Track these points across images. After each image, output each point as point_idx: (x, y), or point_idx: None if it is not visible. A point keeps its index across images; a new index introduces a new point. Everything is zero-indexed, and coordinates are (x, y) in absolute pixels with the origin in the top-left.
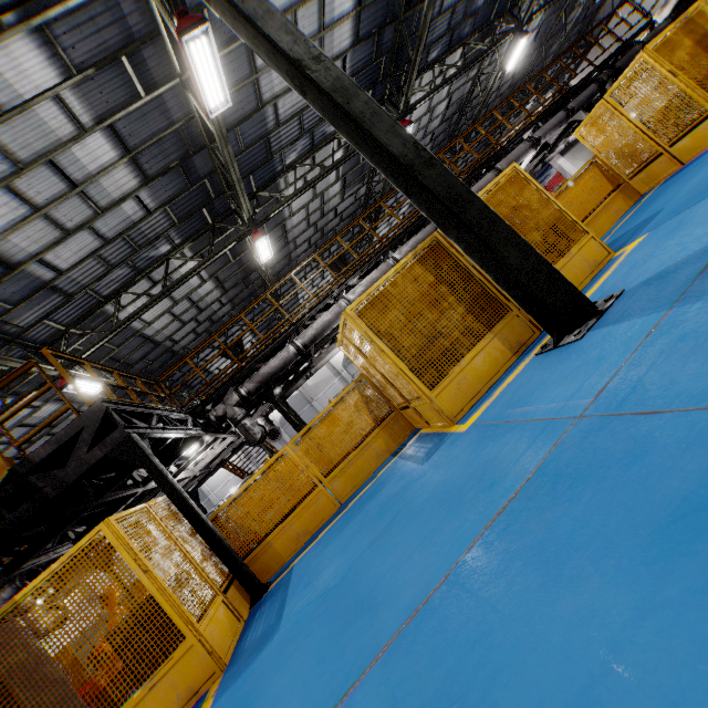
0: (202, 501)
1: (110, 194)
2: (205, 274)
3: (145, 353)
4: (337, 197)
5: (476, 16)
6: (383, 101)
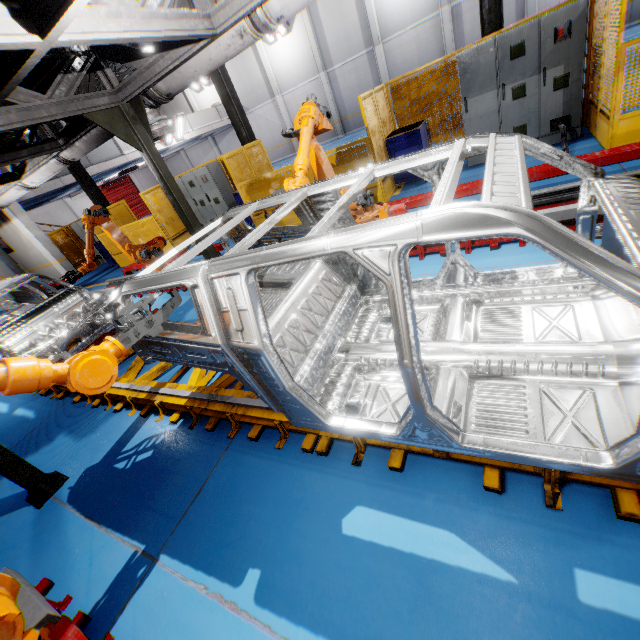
0: None
1: None
2: None
3: None
4: None
5: None
6: None
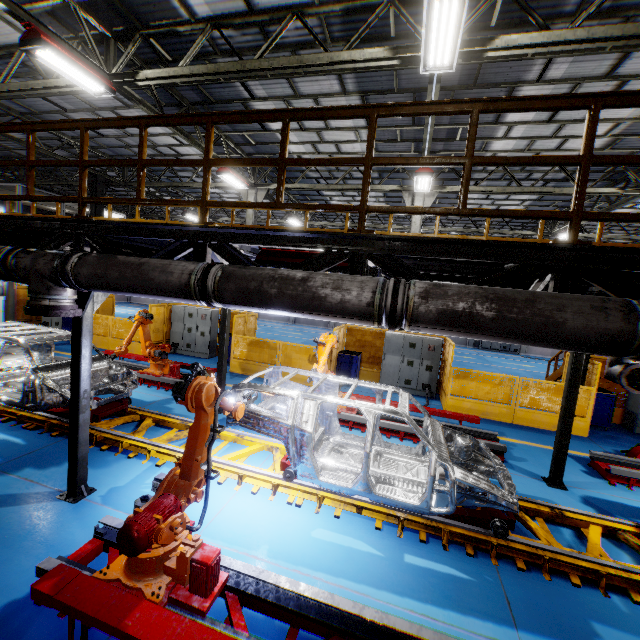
0: None
1: (553, 88)
2: None
3: None
4: None
5: (1, 73)
6: (122, 42)
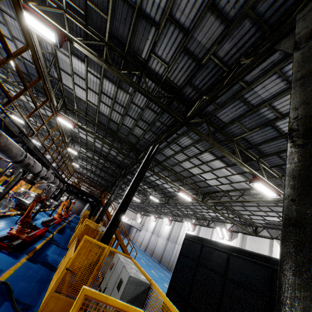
0: (175, 243)
1: None
2: (92, 130)
3: (107, 154)
4: (123, 92)
5: None
6: None
